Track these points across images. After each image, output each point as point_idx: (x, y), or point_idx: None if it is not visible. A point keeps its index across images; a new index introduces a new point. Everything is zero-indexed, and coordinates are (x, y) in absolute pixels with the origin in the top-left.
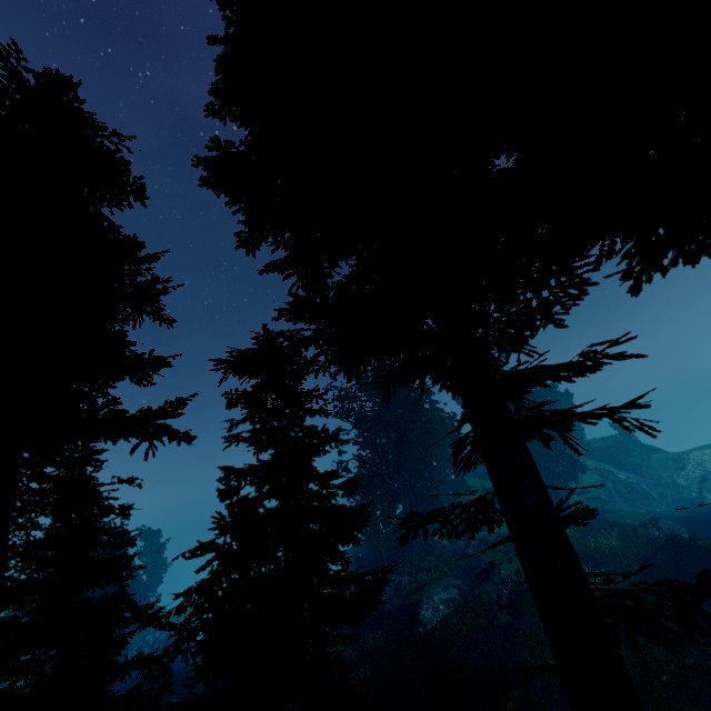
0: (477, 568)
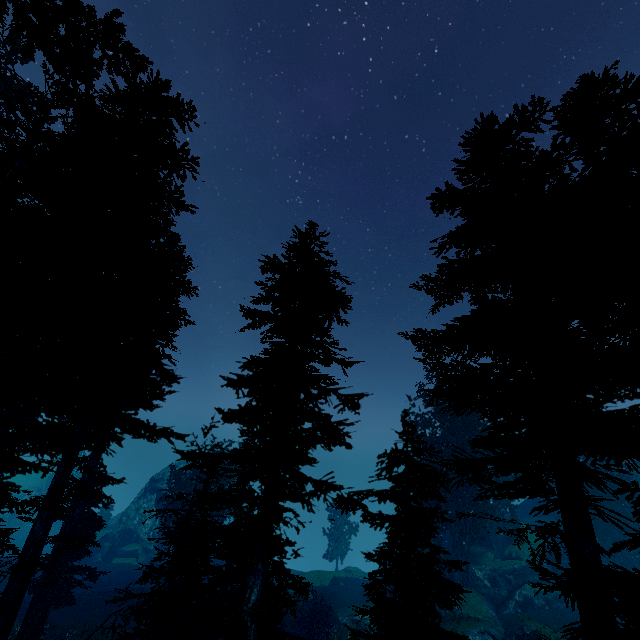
0: (518, 629)
